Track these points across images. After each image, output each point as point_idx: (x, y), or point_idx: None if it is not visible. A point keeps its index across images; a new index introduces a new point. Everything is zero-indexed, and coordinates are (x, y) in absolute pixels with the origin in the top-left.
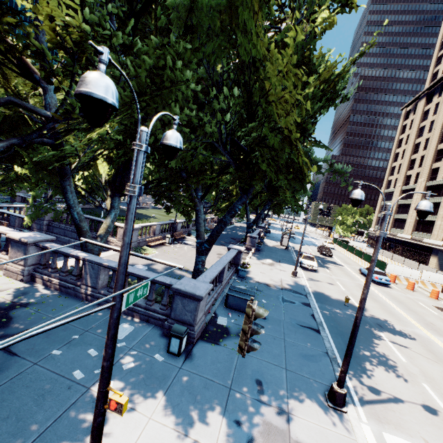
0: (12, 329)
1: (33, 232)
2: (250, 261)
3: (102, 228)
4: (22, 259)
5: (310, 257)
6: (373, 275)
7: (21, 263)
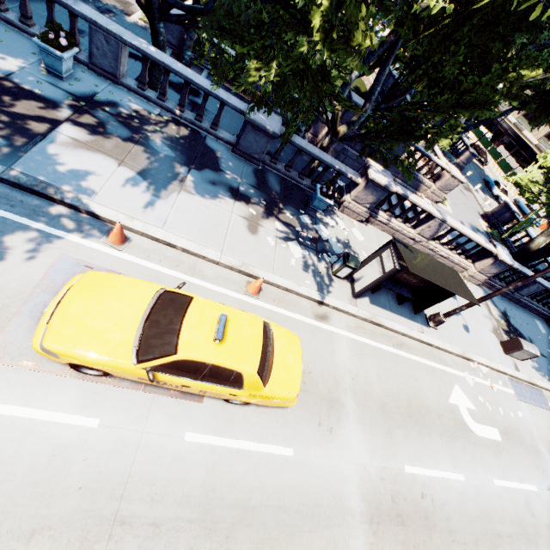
0: (526, 339)
1: (497, 244)
2: (479, 199)
3: (539, 245)
4: (492, 273)
5: (506, 191)
6: (533, 217)
7: (487, 275)
